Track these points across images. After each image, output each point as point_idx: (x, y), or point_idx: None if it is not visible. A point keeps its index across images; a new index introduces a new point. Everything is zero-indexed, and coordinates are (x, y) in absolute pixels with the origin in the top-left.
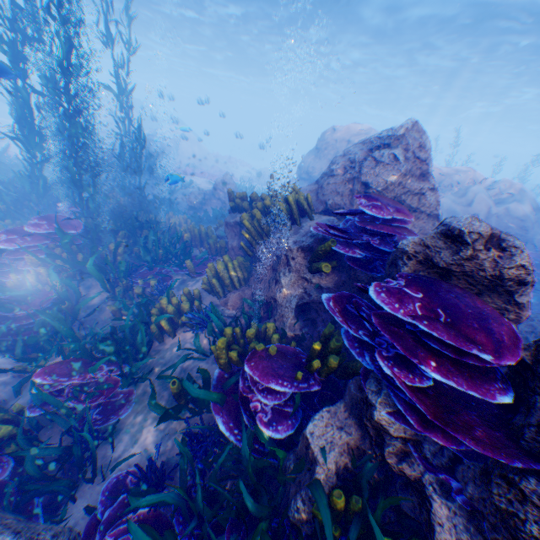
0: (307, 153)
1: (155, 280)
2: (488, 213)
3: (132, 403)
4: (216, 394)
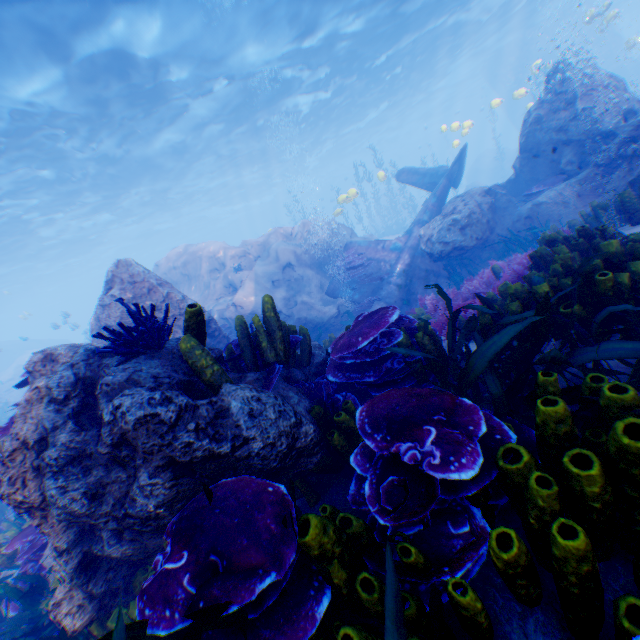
0: None
1: None
2: (297, 255)
3: None
4: None
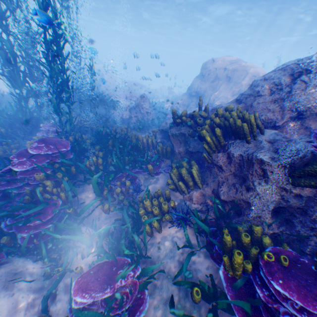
0: (194, 78)
1: (128, 181)
2: None
3: (148, 298)
4: (248, 310)
